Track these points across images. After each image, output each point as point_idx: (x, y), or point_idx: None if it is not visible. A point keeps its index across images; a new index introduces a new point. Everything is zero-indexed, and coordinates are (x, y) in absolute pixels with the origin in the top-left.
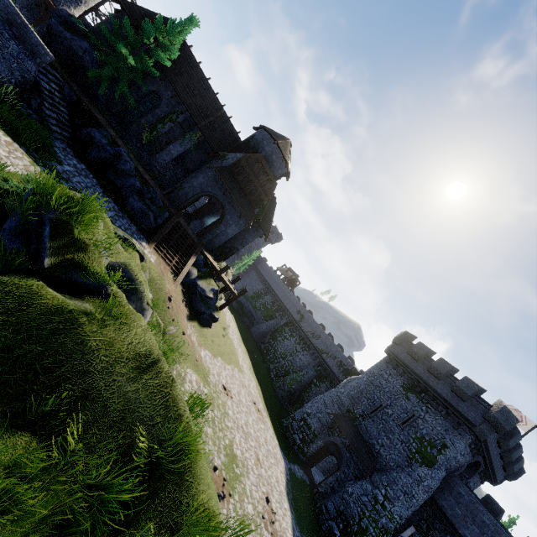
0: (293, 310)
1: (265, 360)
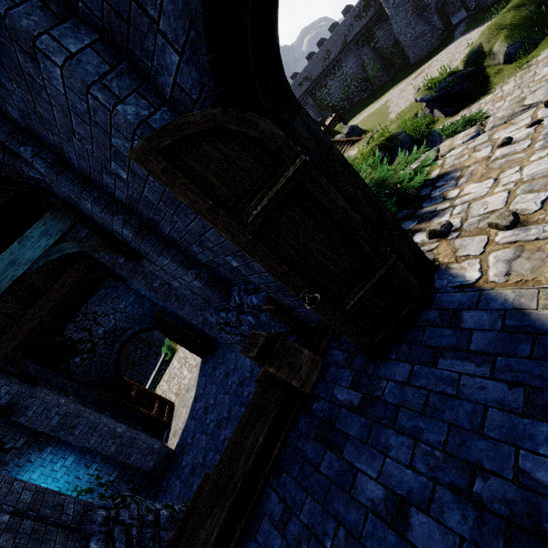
0: (298, 93)
1: (350, 109)
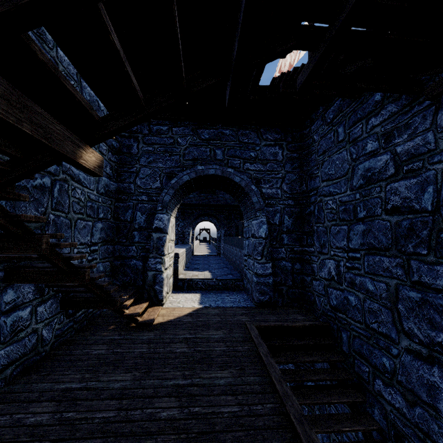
0: None
1: None
